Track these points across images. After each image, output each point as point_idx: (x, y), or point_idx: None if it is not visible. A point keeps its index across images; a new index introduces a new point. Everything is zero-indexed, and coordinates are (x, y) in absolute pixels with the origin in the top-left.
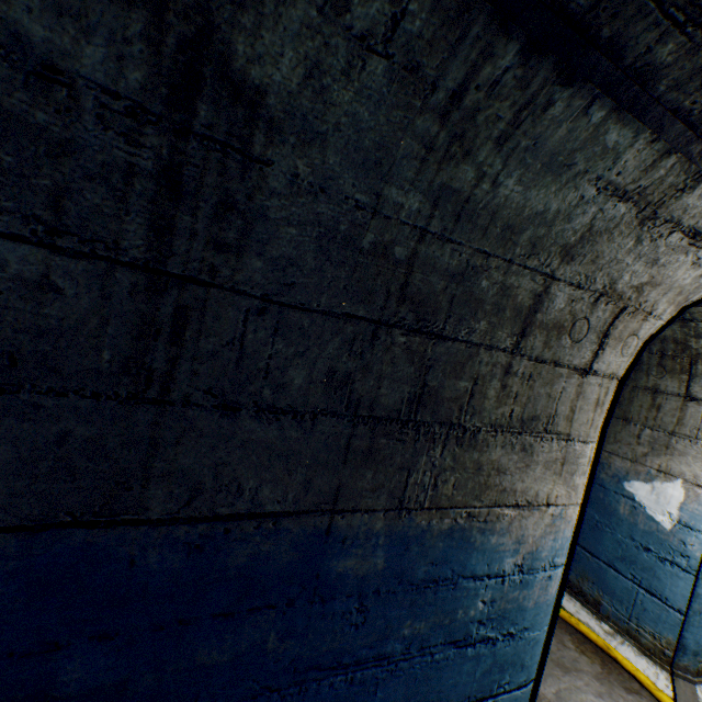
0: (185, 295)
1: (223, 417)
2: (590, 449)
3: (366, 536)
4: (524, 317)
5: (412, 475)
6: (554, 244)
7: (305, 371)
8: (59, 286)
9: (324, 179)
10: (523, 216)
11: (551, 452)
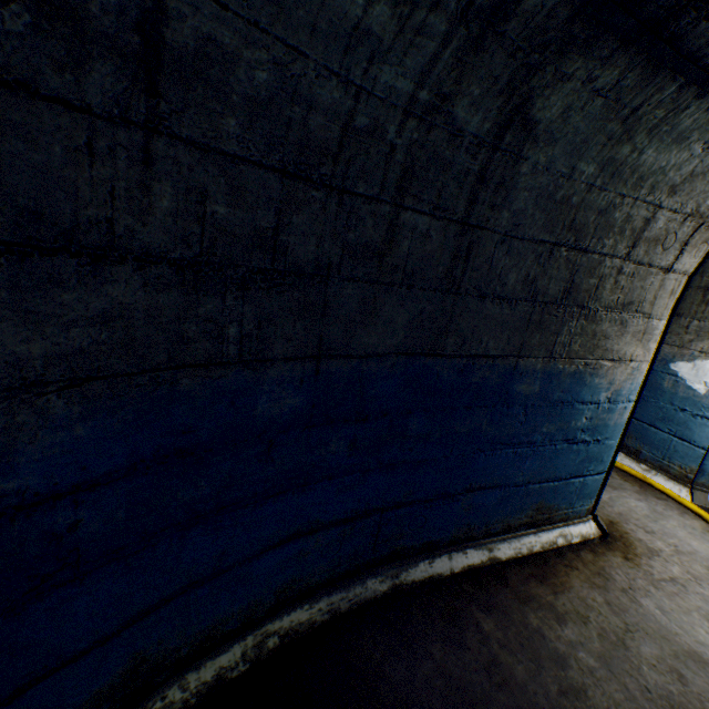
0: (473, 235)
1: (478, 302)
2: (662, 325)
3: (532, 373)
4: (636, 235)
5: (558, 338)
6: (665, 185)
7: (515, 275)
8: (431, 235)
9: (549, 163)
10: (651, 170)
11: (637, 326)
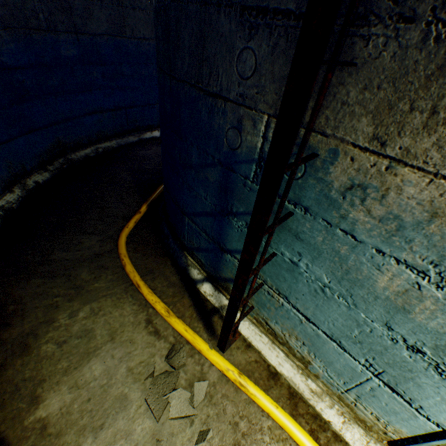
0: None
1: (133, 11)
2: None
3: None
4: None
5: None
6: None
7: None
8: None
9: None
10: None
11: None
